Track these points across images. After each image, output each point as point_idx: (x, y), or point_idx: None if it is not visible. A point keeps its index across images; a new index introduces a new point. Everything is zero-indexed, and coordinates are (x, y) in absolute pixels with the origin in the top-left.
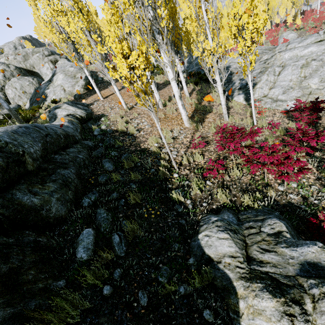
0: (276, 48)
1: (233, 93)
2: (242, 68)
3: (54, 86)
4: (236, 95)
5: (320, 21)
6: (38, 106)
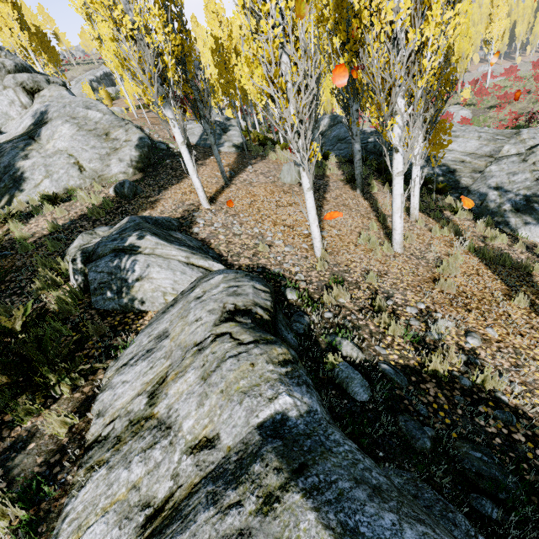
0: (522, 135)
1: (504, 217)
2: (470, 163)
3: (43, 151)
4: (522, 225)
5: (506, 98)
6: (1, 210)
